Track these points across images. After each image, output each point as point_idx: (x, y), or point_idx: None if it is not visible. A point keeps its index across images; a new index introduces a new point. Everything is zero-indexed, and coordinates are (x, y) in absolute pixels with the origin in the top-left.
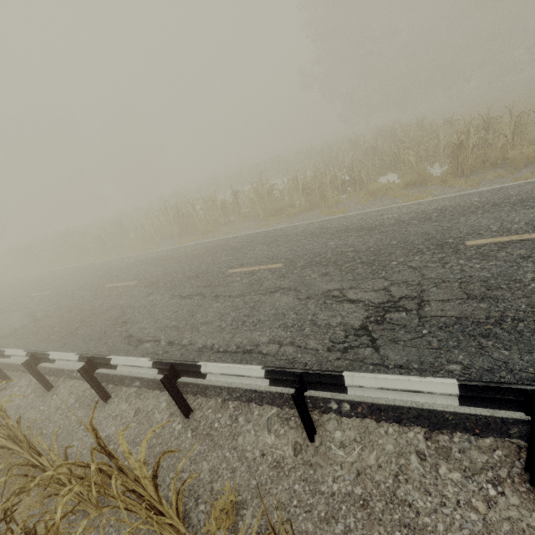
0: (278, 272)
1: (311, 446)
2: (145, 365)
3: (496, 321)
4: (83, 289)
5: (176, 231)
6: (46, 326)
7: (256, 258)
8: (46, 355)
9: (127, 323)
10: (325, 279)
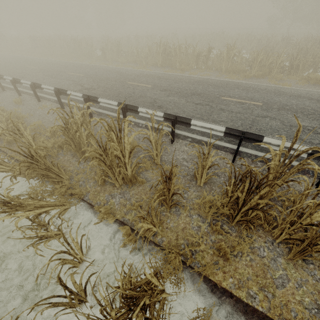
0: (261, 107)
1: (316, 190)
2: (219, 129)
3: None
4: (110, 80)
5: (160, 62)
6: (98, 94)
7: (238, 95)
8: (135, 108)
9: (162, 107)
10: (299, 119)
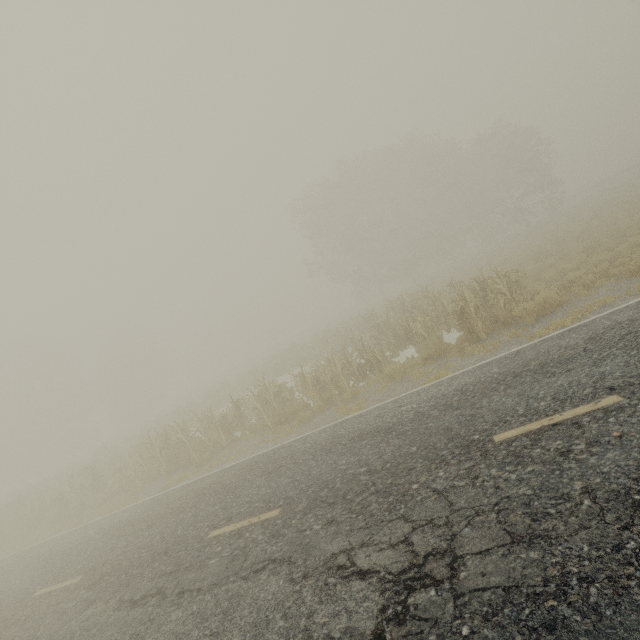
0: (272, 527)
1: None
2: None
3: (557, 587)
4: None
5: (165, 467)
6: None
7: (249, 503)
8: None
9: None
10: (330, 532)
